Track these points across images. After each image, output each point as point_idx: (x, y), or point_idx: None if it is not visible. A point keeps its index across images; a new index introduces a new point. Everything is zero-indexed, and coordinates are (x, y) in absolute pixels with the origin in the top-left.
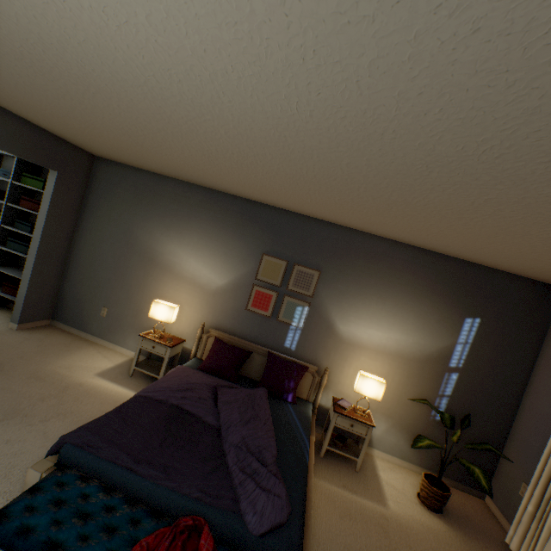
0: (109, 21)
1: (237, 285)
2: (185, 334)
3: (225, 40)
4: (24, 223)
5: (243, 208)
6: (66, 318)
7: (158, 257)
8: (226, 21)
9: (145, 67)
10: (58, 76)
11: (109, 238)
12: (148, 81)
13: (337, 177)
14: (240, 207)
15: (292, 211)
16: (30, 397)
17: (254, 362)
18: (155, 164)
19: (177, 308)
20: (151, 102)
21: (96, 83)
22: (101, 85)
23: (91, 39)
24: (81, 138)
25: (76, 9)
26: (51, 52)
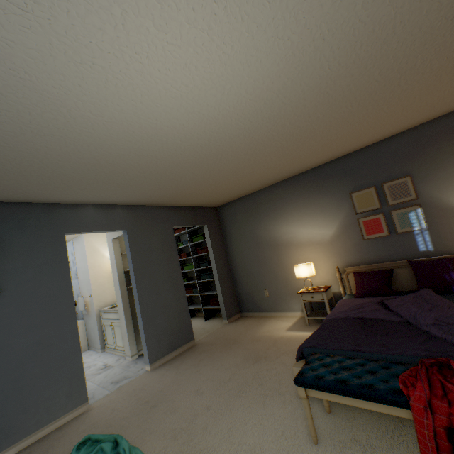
0: (230, 108)
1: (344, 227)
2: (327, 282)
3: (281, 68)
4: (203, 262)
5: (314, 175)
6: (247, 308)
7: (279, 240)
8: (280, 59)
9: (244, 119)
10: (205, 161)
11: (245, 246)
12: (246, 126)
13: (376, 90)
14: (312, 175)
15: (352, 152)
16: (260, 349)
17: (400, 277)
18: (249, 185)
19: (311, 264)
20: (247, 139)
21: (221, 150)
22: (223, 150)
23: (221, 125)
24: (210, 198)
25: (217, 116)
26: (204, 149)
